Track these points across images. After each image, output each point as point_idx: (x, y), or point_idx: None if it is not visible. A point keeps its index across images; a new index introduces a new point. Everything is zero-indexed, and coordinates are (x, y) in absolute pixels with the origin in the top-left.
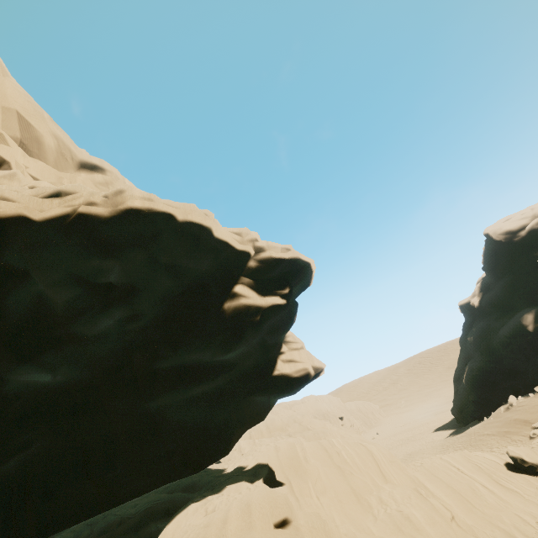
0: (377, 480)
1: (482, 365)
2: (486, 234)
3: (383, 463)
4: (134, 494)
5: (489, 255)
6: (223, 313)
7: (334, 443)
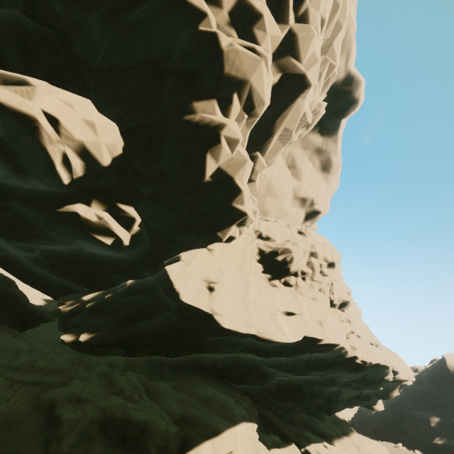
0: None
1: (390, 415)
2: (444, 357)
3: None
4: None
5: (436, 370)
6: (391, 394)
7: None
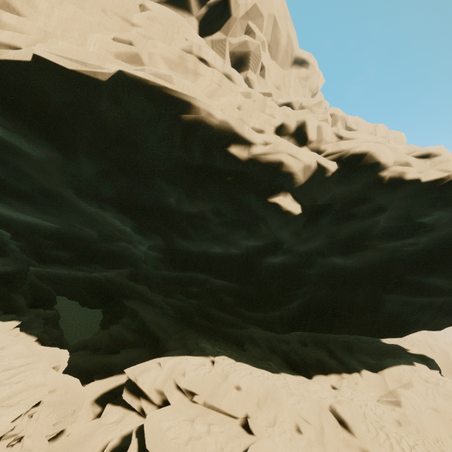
0: None
1: None
2: None
3: None
4: (347, 332)
5: None
6: None
7: None
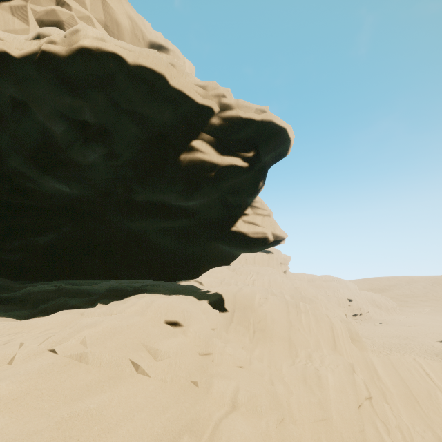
0: (323, 344)
1: None
2: None
3: (341, 337)
4: (126, 278)
5: None
6: (179, 163)
7: (300, 305)
